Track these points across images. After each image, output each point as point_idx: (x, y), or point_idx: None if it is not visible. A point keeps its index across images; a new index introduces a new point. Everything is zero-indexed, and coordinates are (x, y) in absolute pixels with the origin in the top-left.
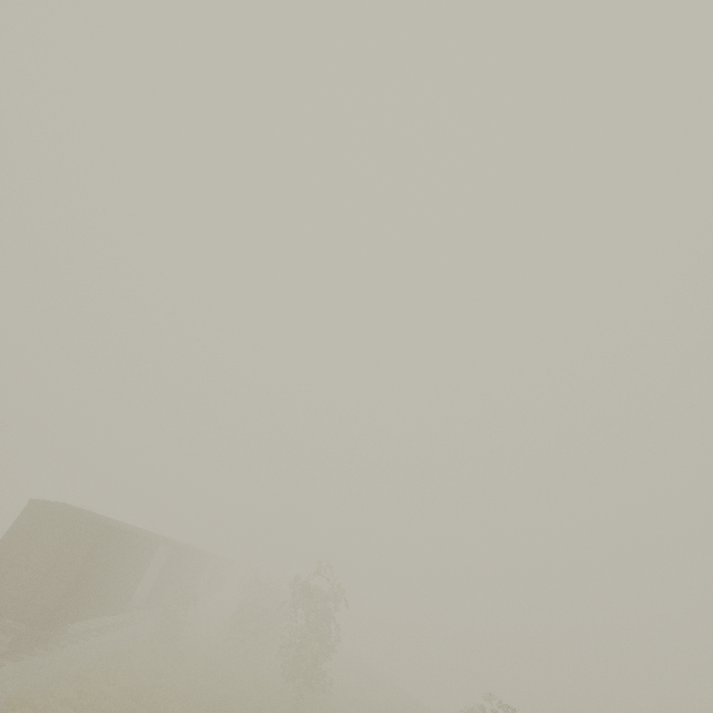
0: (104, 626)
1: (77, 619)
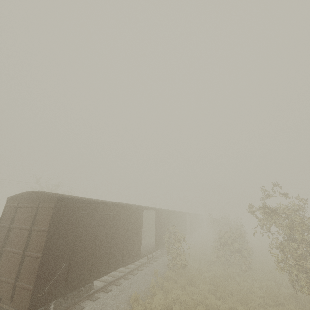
0: (134, 269)
1: (87, 282)
